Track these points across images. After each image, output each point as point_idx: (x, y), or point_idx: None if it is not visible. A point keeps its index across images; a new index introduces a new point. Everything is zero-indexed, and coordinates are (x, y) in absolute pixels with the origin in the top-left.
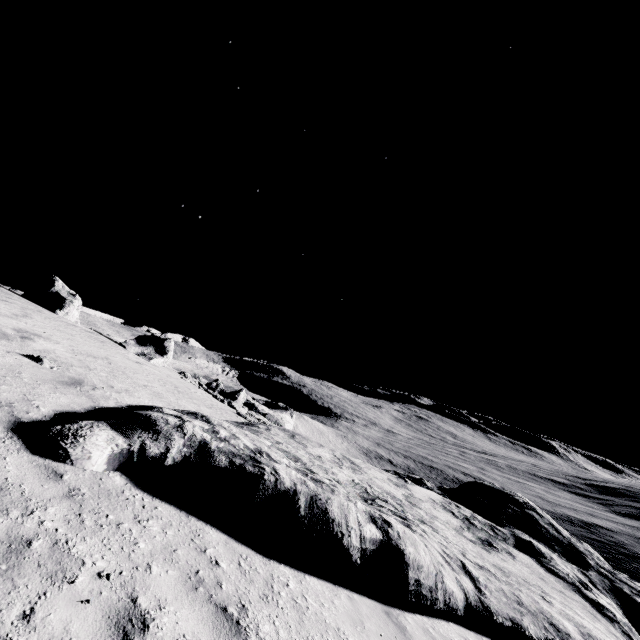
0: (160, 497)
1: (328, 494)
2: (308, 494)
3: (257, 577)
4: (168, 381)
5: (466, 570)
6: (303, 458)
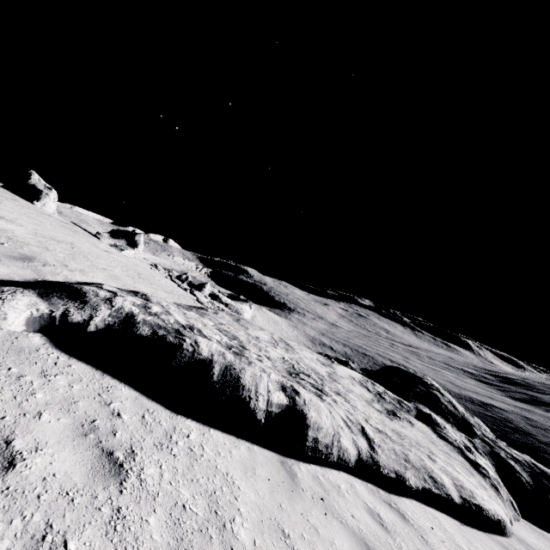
0: (78, 357)
1: (244, 365)
2: (223, 364)
3: (158, 428)
4: (133, 268)
5: (364, 433)
6: (241, 337)
